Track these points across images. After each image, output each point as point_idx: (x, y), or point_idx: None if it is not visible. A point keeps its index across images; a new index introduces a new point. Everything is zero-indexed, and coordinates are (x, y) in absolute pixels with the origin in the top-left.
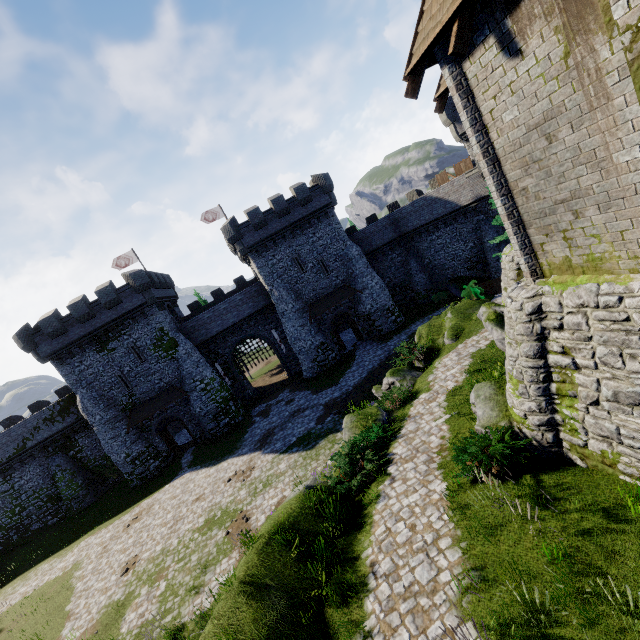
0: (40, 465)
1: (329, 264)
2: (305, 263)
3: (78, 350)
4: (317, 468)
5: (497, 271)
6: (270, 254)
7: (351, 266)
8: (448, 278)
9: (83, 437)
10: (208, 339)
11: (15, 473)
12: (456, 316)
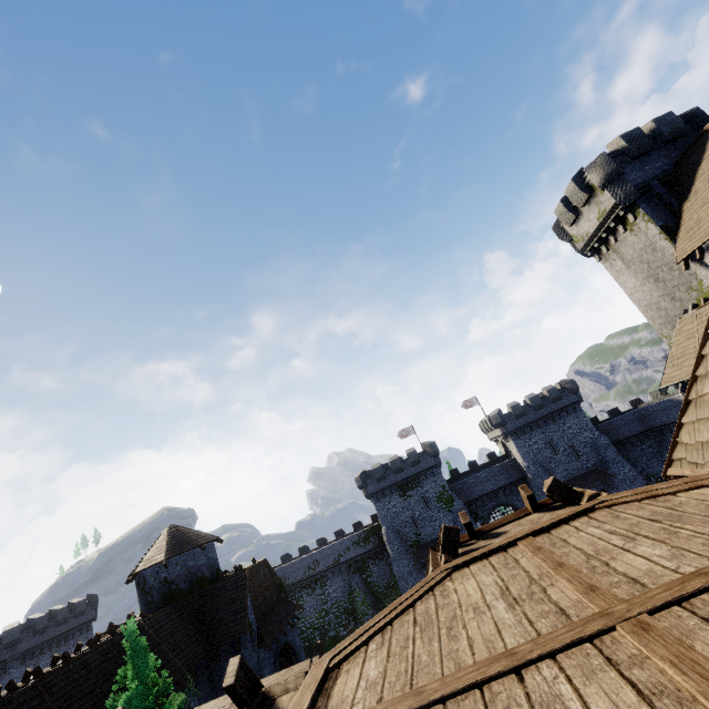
0: (343, 579)
1: (579, 449)
2: (557, 446)
3: (388, 493)
4: None
5: None
6: (527, 437)
7: (600, 452)
8: None
9: (373, 564)
10: (471, 500)
11: (327, 581)
12: None
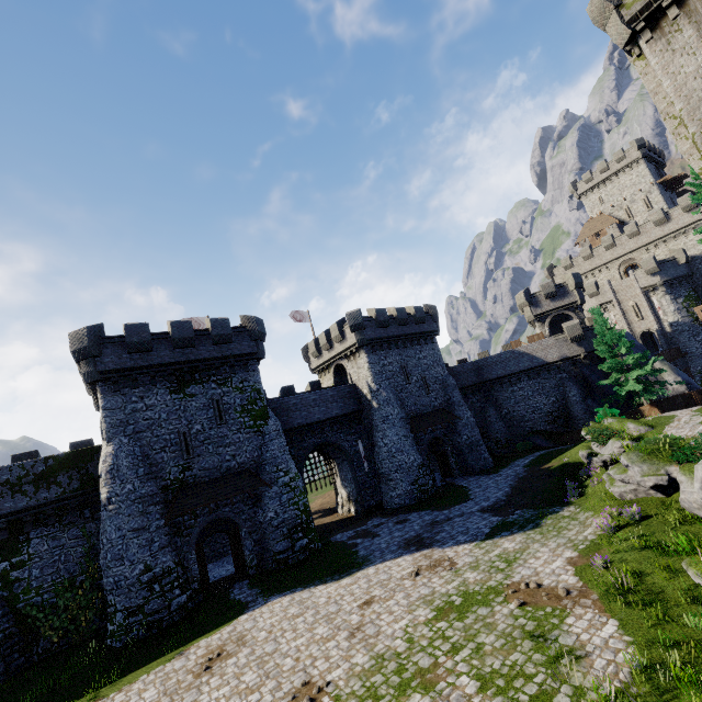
0: None
1: (430, 384)
2: (411, 375)
3: (146, 380)
4: (585, 531)
5: (585, 423)
6: (383, 354)
7: (448, 392)
8: (526, 431)
9: (44, 536)
10: (286, 430)
11: None
12: (622, 419)
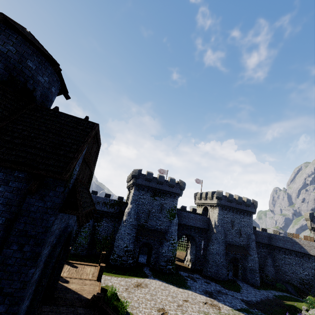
0: None
1: (242, 233)
2: (234, 225)
3: (146, 190)
4: None
5: None
6: (225, 212)
7: (249, 241)
8: (285, 280)
9: (106, 221)
10: (178, 223)
11: None
12: None
